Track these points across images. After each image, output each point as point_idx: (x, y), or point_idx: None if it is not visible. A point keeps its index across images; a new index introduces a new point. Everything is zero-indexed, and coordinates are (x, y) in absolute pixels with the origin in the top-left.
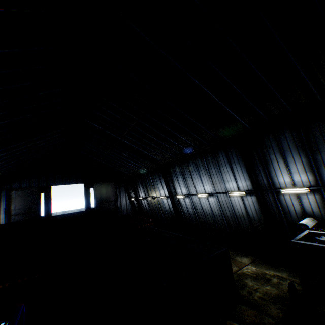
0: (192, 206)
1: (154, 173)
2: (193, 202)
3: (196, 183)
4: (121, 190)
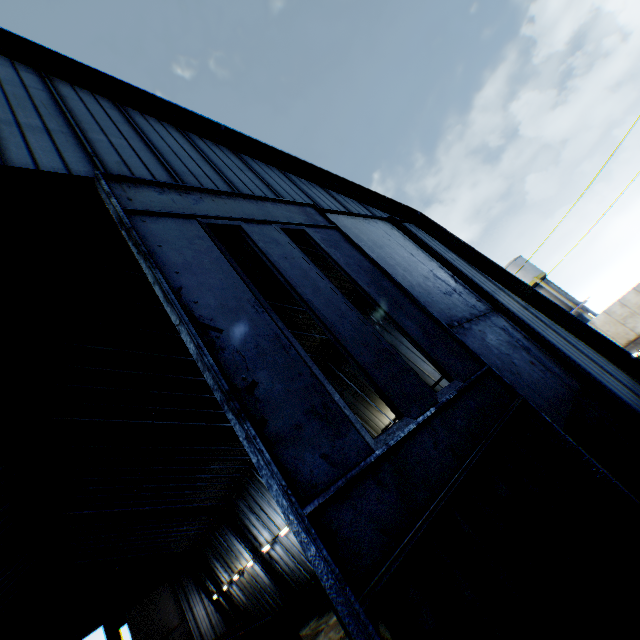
0: (288, 554)
1: (221, 527)
2: (285, 547)
3: (271, 514)
4: (188, 589)
